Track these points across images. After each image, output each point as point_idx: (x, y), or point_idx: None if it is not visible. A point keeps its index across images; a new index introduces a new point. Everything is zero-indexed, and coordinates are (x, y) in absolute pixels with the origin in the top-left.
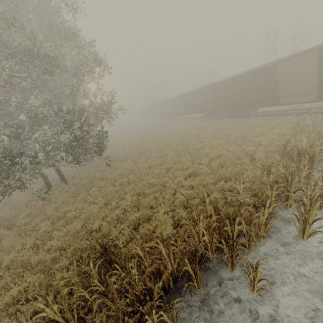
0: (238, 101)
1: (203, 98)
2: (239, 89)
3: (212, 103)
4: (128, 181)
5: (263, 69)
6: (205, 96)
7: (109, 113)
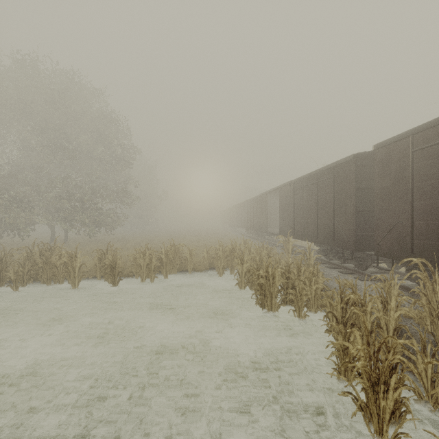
0: (255, 221)
1: (243, 212)
2: (256, 209)
3: (246, 218)
4: (90, 251)
5: (263, 195)
6: (244, 210)
7: (127, 198)
